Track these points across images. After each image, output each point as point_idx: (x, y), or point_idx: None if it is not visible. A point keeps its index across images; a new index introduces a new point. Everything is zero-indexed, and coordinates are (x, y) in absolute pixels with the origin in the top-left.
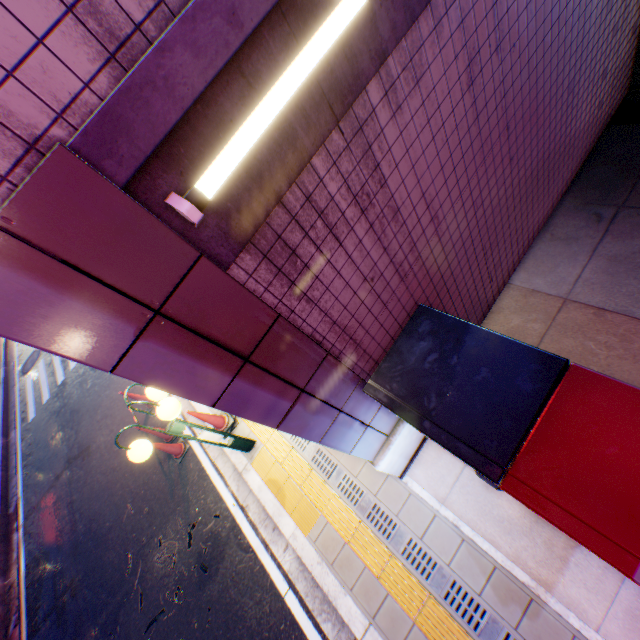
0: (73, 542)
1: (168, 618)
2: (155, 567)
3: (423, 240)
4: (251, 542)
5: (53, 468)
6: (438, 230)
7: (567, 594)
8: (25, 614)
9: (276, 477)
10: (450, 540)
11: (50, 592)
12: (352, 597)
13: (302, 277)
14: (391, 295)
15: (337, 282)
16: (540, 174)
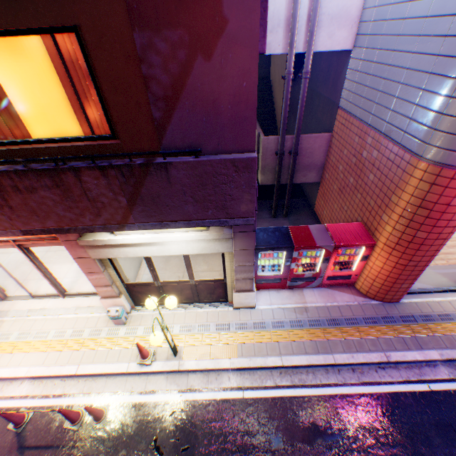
0: None
1: None
2: None
3: None
4: (208, 398)
5: None
6: None
7: (309, 301)
8: None
9: (203, 351)
10: (281, 312)
11: None
12: (270, 356)
13: None
14: None
15: None
16: None
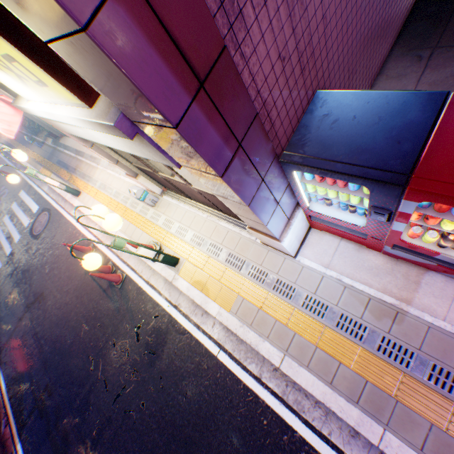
0: (42, 360)
1: (129, 391)
2: (113, 361)
3: (316, 38)
4: (186, 327)
5: (15, 314)
6: (325, 33)
7: (421, 303)
8: (12, 417)
9: (199, 279)
10: (336, 289)
11: (30, 397)
12: (269, 342)
13: (237, 25)
14: (294, 85)
15: (261, 48)
16: (383, 17)
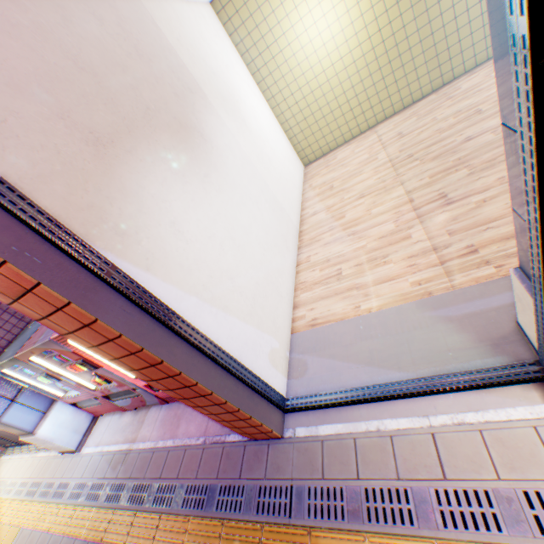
0: None
1: None
2: None
3: None
4: None
5: None
6: None
7: (142, 435)
8: None
9: None
10: (97, 461)
11: None
12: None
13: None
14: (15, 326)
15: None
16: None
